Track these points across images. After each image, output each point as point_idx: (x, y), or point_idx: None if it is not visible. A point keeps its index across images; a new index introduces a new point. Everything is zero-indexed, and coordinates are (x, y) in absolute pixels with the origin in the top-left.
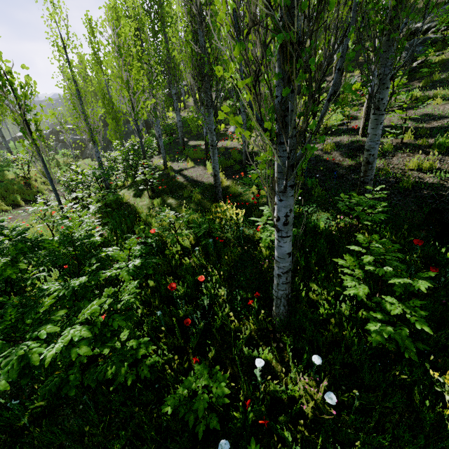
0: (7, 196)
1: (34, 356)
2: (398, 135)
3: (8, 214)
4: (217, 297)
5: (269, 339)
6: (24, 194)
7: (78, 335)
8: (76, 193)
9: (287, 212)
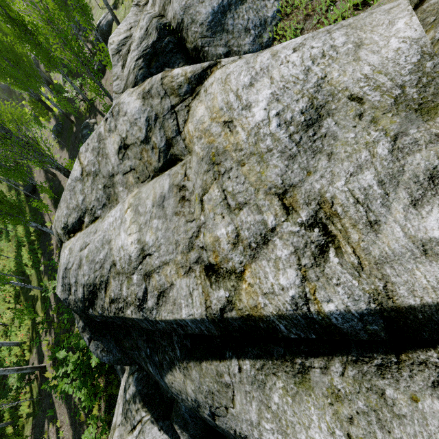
0: None
1: None
2: None
3: None
4: None
5: None
6: None
7: None
8: None
9: None
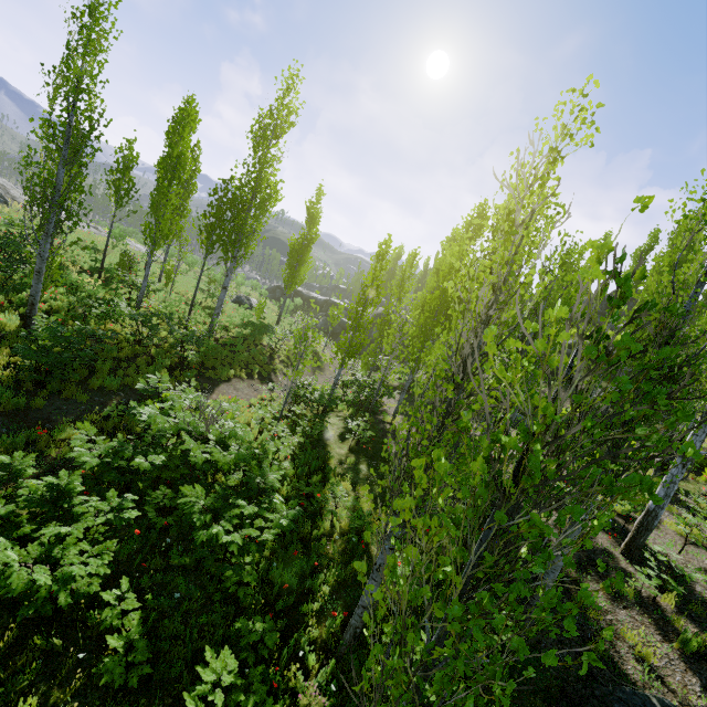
0: (251, 364)
1: (220, 535)
2: (665, 589)
3: (242, 383)
4: (320, 591)
5: (325, 654)
6: (263, 367)
7: (237, 540)
8: (296, 407)
9: (381, 564)
